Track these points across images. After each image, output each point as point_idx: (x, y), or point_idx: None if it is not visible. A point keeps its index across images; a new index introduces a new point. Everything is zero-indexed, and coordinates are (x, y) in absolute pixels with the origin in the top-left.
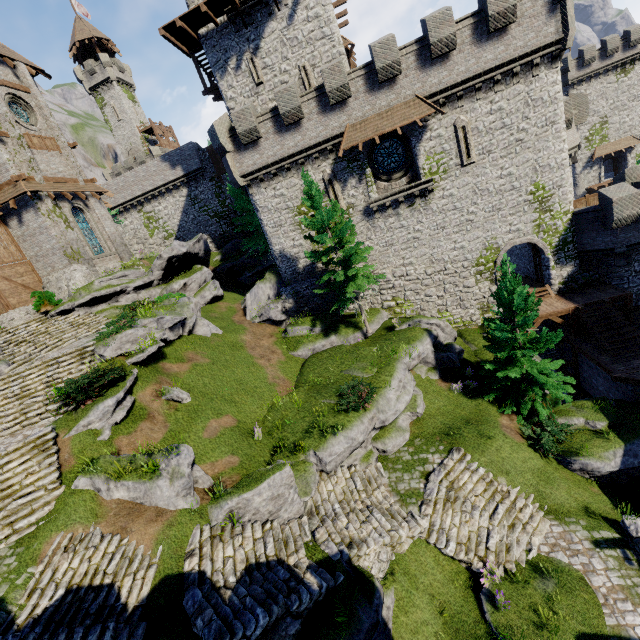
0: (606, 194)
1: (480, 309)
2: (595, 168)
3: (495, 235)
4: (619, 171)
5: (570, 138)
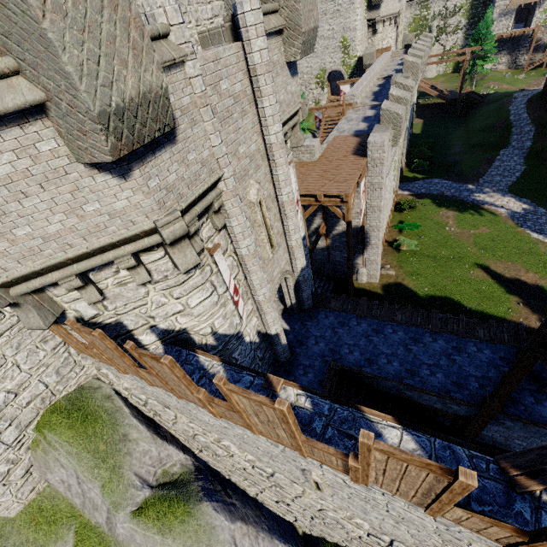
0: (364, 50)
1: (315, 103)
2: (508, 17)
3: (325, 63)
4: (527, 23)
5: (389, 7)
